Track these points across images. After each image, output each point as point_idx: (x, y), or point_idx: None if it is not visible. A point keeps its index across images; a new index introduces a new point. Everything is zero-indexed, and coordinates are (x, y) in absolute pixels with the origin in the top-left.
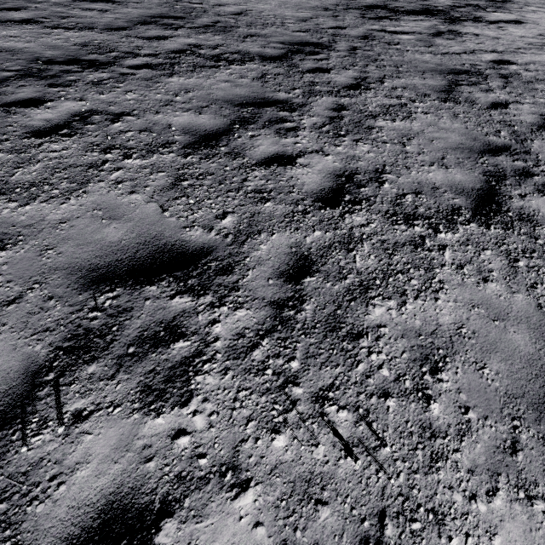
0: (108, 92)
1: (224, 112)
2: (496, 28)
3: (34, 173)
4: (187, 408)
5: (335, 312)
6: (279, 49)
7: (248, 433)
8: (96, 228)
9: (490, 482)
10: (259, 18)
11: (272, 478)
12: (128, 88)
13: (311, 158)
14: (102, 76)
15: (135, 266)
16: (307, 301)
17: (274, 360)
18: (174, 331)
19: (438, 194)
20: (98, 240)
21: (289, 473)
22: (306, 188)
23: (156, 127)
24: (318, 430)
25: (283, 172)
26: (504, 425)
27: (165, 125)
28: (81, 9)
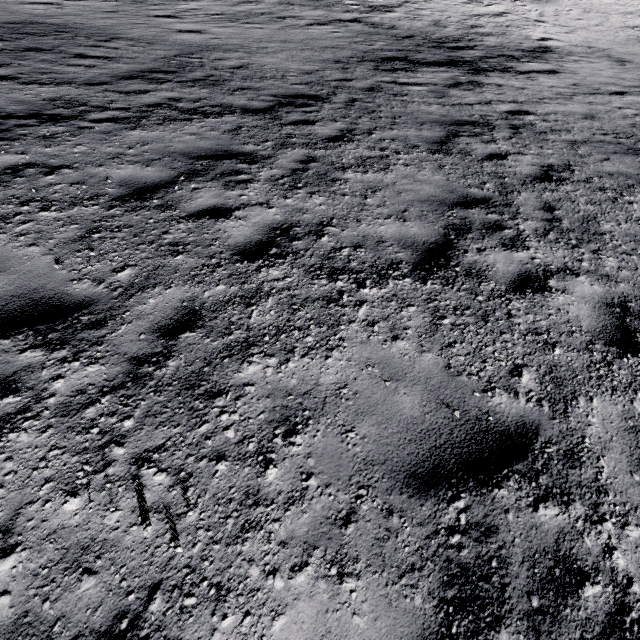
0: (56, 145)
1: (175, 165)
2: (524, 78)
3: None
4: None
5: (201, 370)
6: (268, 102)
7: (40, 494)
8: None
9: (302, 556)
10: (259, 71)
11: (45, 543)
12: (80, 141)
13: (251, 211)
14: (58, 130)
15: None
16: (175, 358)
17: (107, 418)
18: (9, 386)
19: (382, 248)
20: None
21: (67, 539)
22: (230, 241)
23: (91, 179)
24: (123, 494)
25: (212, 225)
26: (347, 494)
27: (103, 178)
28: (67, 65)
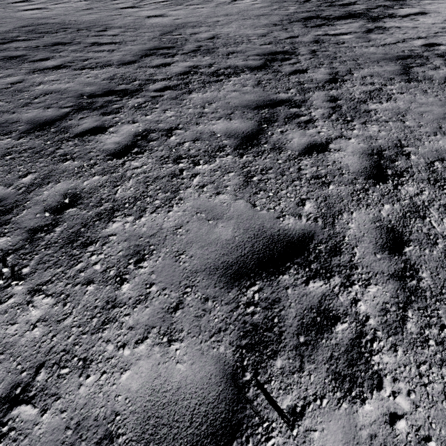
0: (150, 113)
1: (248, 116)
2: (409, 20)
3: (131, 188)
4: (384, 390)
5: None
6: (258, 60)
7: None
8: (208, 229)
9: None
10: (229, 39)
11: None
12: (163, 107)
13: (339, 143)
14: (138, 101)
15: (259, 258)
16: (420, 270)
17: (429, 330)
18: (327, 315)
19: None
20: (215, 240)
21: None
22: (351, 169)
23: (203, 135)
24: None
25: (324, 158)
26: None
27: (210, 133)
28: (94, 52)
